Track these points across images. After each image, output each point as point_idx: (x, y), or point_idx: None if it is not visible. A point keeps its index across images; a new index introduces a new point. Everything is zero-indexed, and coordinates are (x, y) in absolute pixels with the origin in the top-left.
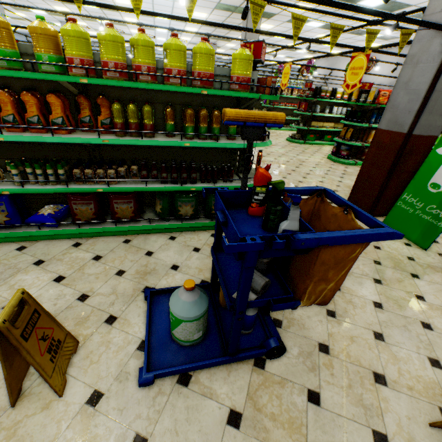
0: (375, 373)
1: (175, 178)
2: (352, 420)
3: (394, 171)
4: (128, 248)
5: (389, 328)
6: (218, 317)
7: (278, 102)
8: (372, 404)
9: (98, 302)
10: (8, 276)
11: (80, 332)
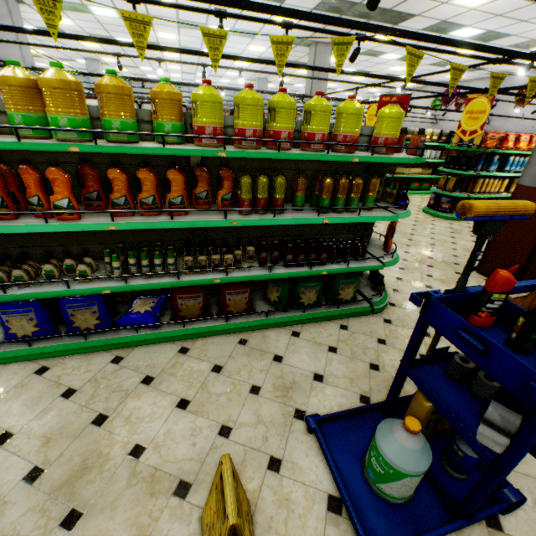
0: None
1: (302, 260)
2: None
3: None
4: (249, 352)
5: None
6: None
7: None
8: None
9: (246, 436)
10: (117, 403)
11: (244, 487)
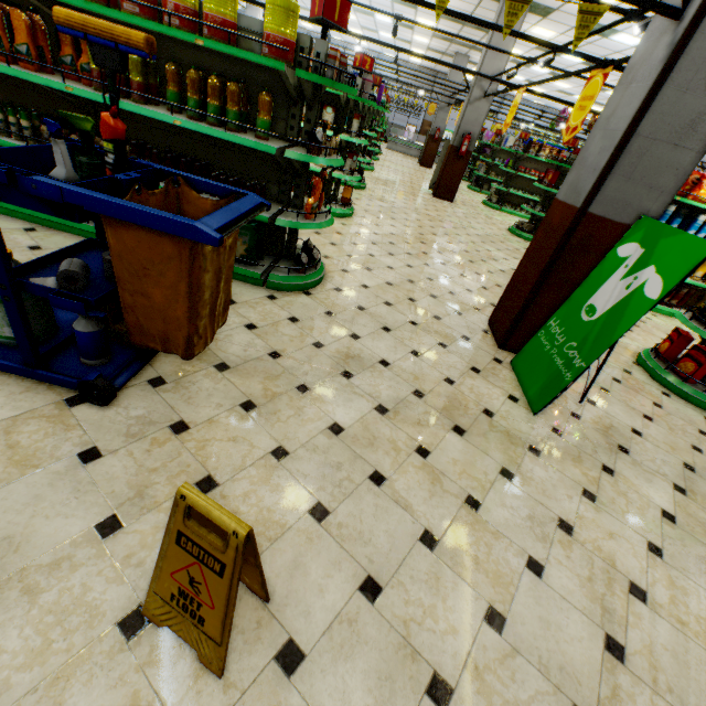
0: (210, 477)
1: None
2: (103, 495)
3: (549, 275)
4: None
5: (312, 454)
6: (71, 335)
7: (530, 169)
8: (155, 497)
9: None
10: None
11: None
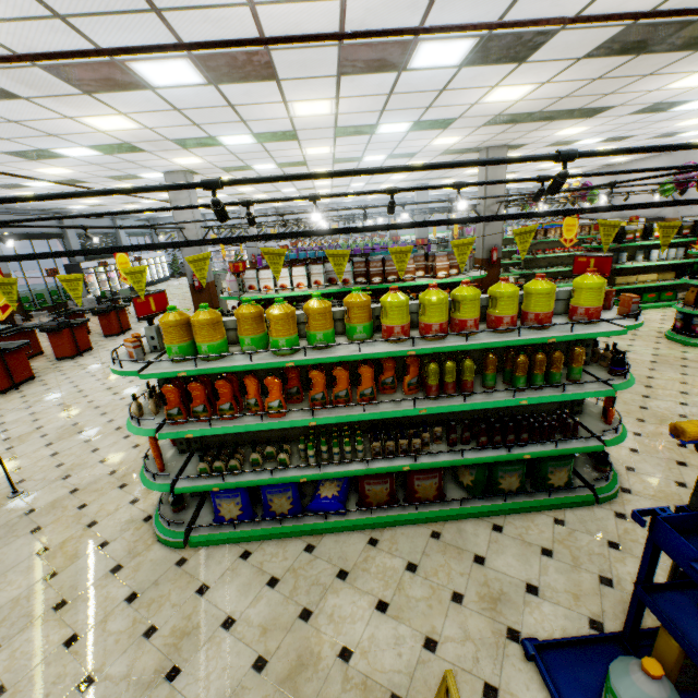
0: None
1: (498, 441)
2: None
3: None
4: (444, 549)
5: None
6: None
7: (540, 249)
8: None
9: (454, 654)
10: (318, 598)
11: None
